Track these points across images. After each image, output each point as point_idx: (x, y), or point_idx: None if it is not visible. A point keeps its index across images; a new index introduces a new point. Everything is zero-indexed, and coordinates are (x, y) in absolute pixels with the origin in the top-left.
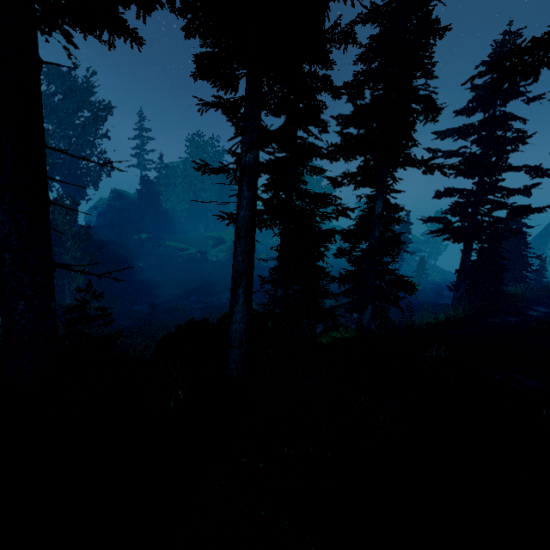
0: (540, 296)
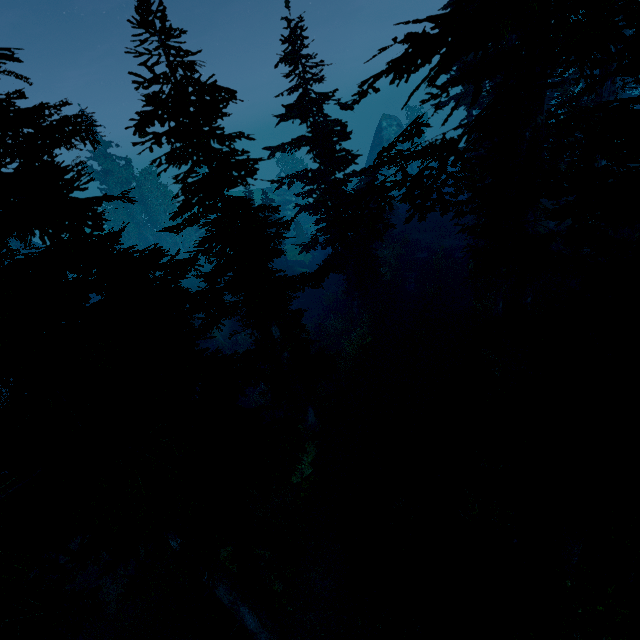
0: (405, 252)
